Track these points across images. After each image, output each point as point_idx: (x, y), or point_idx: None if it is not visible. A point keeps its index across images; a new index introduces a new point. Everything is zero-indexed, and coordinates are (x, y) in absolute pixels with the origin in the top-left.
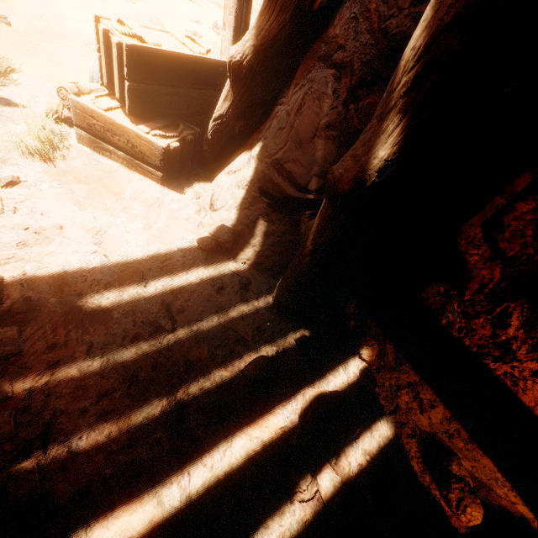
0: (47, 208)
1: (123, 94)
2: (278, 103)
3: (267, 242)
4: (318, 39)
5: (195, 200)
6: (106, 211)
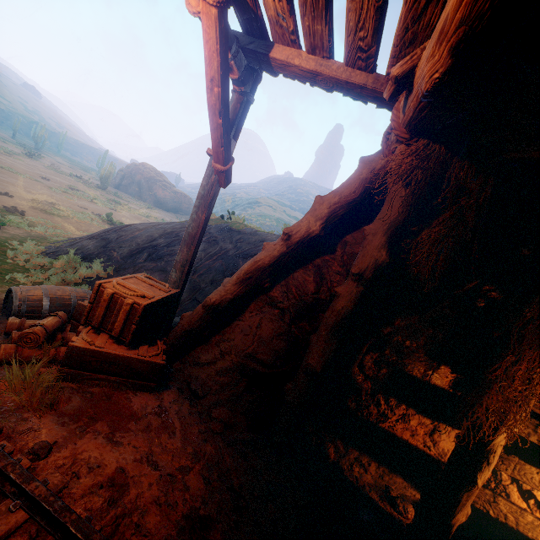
0: (96, 458)
1: (121, 332)
2: (237, 319)
3: (252, 407)
4: (263, 294)
5: (181, 395)
6: (135, 436)
